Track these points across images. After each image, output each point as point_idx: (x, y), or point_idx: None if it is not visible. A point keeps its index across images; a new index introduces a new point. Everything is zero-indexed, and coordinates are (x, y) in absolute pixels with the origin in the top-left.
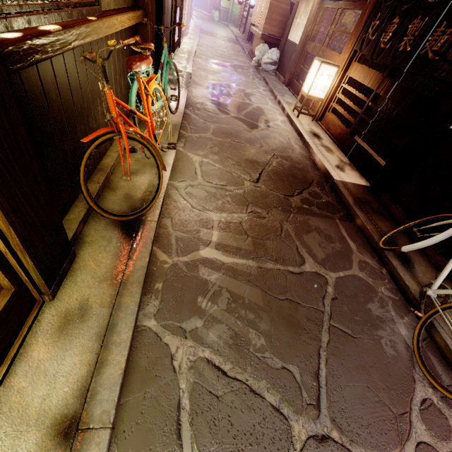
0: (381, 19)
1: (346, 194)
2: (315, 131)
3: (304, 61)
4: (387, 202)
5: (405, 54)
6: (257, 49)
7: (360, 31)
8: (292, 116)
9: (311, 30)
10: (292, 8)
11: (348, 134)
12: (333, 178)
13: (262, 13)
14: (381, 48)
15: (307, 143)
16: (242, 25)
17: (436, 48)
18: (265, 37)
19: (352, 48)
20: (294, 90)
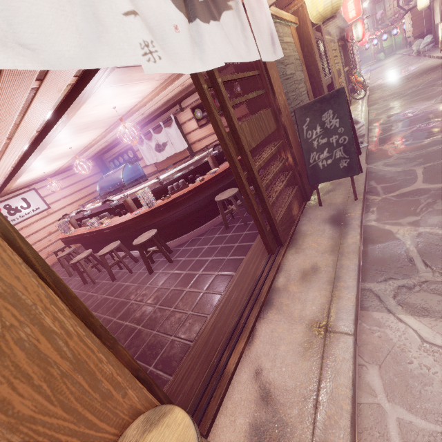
0: None
1: None
2: None
3: None
4: None
5: None
6: (413, 46)
7: None
8: (438, 55)
9: None
10: (430, 9)
11: None
12: None
13: (409, 28)
14: None
15: None
16: (407, 43)
17: None
18: (416, 37)
19: None
20: None
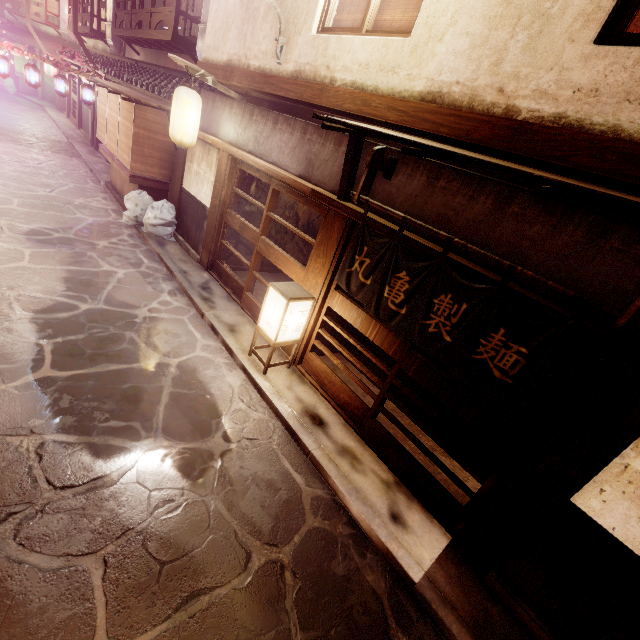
0: (372, 259)
1: (457, 632)
2: (306, 401)
3: (226, 234)
4: (504, 594)
5: (443, 343)
6: (128, 198)
7: (334, 252)
8: (257, 376)
9: (228, 194)
10: None
11: (369, 417)
12: (412, 579)
13: (120, 138)
14: (392, 309)
15: (316, 459)
16: (73, 113)
17: (502, 365)
18: (138, 179)
19: (326, 272)
20: (226, 282)
